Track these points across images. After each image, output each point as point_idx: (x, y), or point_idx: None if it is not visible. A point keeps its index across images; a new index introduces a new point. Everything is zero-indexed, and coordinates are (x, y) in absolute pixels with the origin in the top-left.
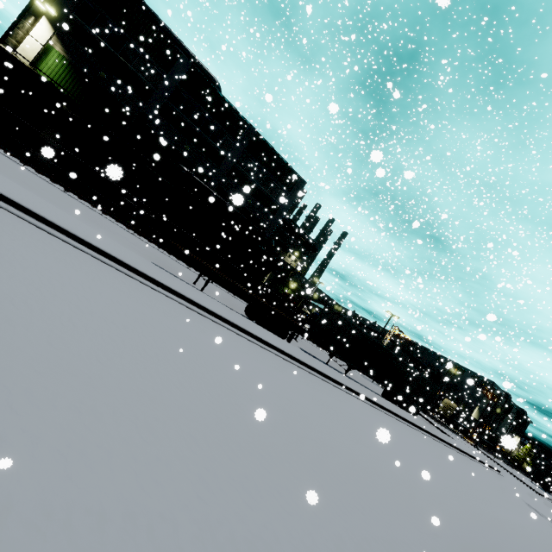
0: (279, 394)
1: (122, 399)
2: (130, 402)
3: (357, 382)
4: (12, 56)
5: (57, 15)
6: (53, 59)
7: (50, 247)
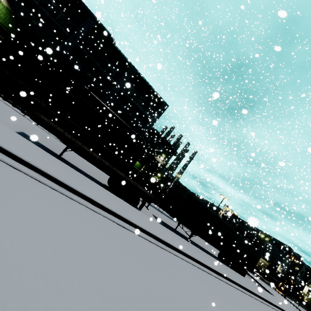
0: None
1: None
2: None
3: (199, 245)
4: None
5: None
6: (0, 9)
7: None
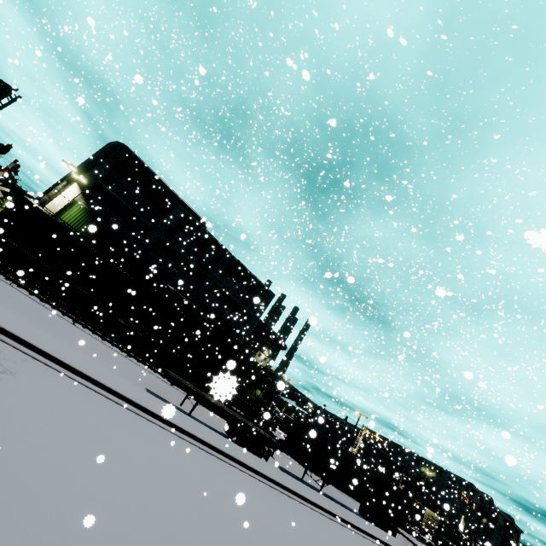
0: (269, 525)
1: (190, 543)
2: (194, 544)
3: (333, 498)
4: (49, 217)
5: (86, 182)
6: (76, 210)
7: (101, 406)
